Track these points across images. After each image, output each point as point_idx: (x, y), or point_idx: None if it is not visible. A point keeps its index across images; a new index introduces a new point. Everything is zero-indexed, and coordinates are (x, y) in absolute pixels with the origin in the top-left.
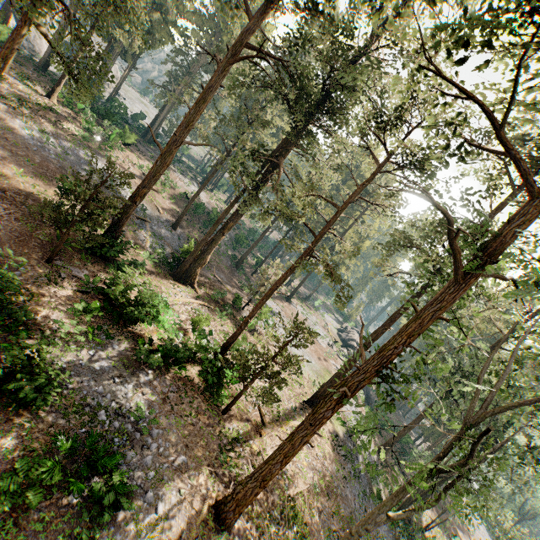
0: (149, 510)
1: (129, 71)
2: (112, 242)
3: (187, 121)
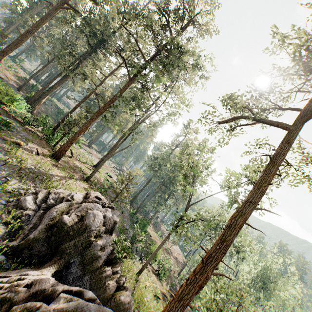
0: (24, 143)
1: None
2: None
3: (37, 25)
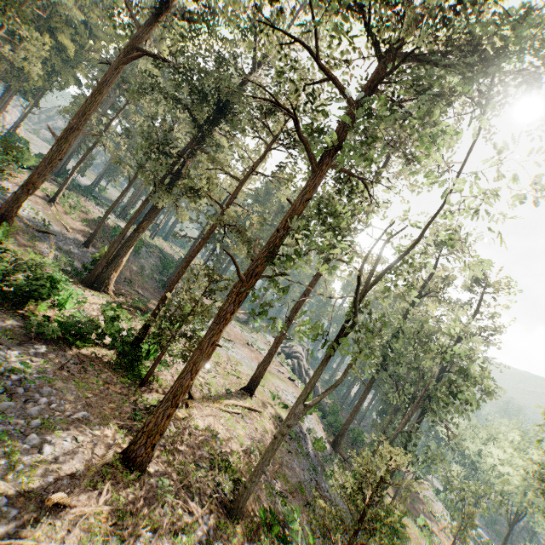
0: (31, 451)
1: (31, 109)
2: None
3: (84, 110)
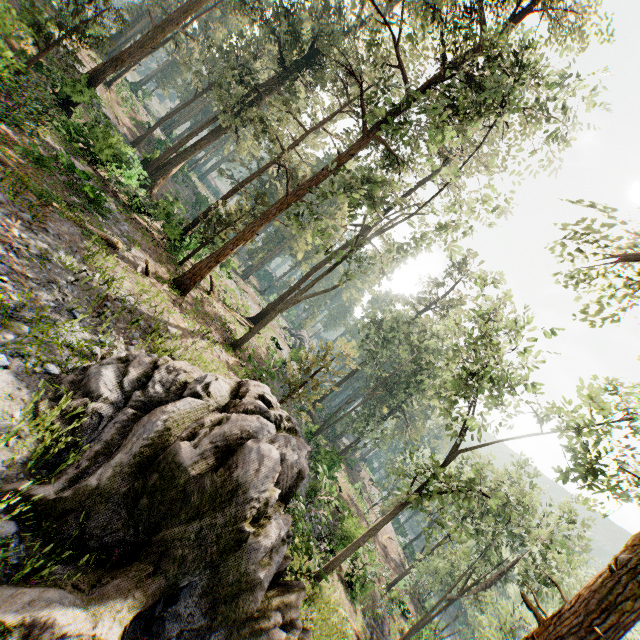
0: (125, 245)
1: None
2: (85, 91)
3: (187, 8)
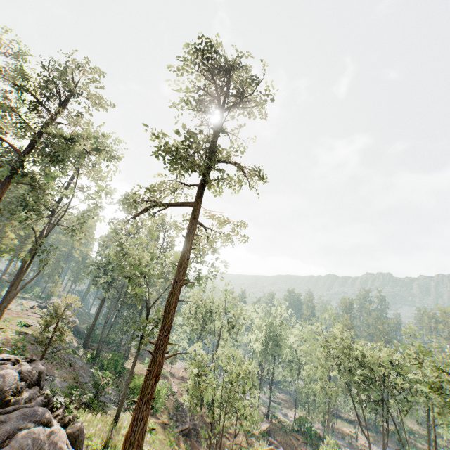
0: None
1: None
2: None
3: None
